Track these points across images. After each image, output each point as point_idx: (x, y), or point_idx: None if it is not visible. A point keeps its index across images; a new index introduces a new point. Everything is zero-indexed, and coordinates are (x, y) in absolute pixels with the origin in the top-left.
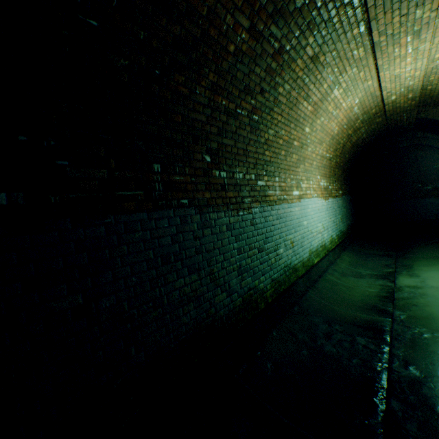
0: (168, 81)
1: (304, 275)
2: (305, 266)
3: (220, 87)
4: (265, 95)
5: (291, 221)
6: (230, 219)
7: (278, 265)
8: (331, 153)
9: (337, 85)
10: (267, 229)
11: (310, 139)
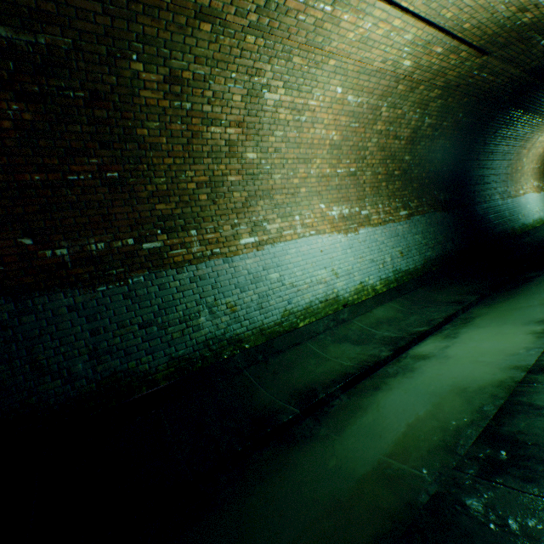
0: (489, 169)
1: (531, 229)
2: (531, 226)
3: (497, 163)
4: (508, 158)
5: (521, 205)
6: (502, 204)
7: (519, 222)
8: (539, 164)
9: (540, 137)
10: (513, 208)
11: (525, 163)
